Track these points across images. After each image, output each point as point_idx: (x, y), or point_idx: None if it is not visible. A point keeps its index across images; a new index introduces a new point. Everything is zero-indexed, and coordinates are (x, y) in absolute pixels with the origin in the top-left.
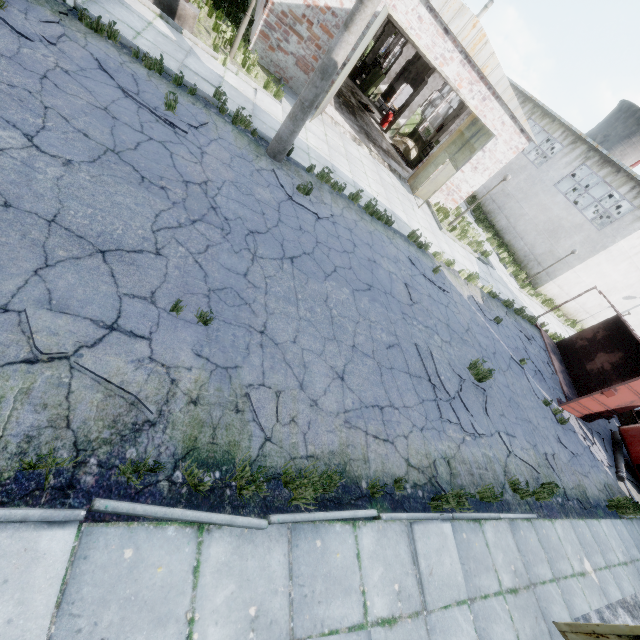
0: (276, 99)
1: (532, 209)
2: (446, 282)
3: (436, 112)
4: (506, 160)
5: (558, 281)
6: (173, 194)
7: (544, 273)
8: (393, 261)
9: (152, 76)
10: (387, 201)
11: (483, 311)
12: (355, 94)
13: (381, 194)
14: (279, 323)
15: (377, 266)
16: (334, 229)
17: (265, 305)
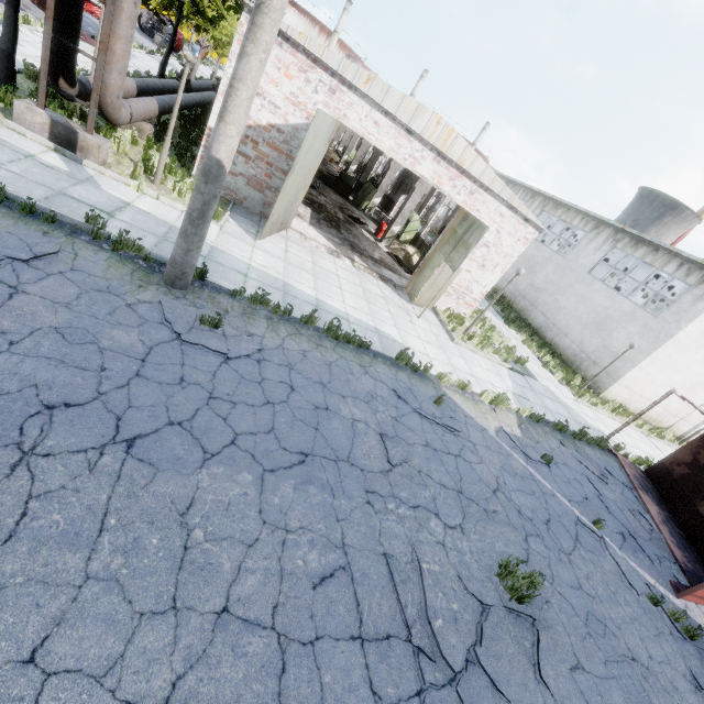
0: (215, 220)
1: (569, 301)
2: (458, 414)
3: (436, 216)
4: (517, 253)
5: (624, 382)
6: None
7: (604, 374)
8: (364, 400)
9: None
10: (369, 316)
11: (523, 447)
12: (345, 209)
13: (361, 309)
14: (4, 614)
15: (330, 415)
16: (257, 370)
17: None
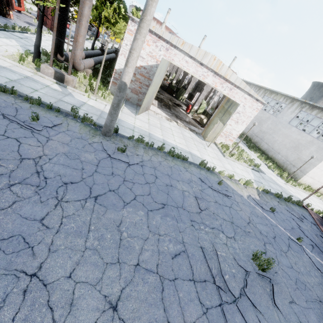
0: None
1: (279, 137)
2: (229, 189)
3: (213, 101)
4: (253, 115)
5: (309, 174)
6: (4, 168)
7: (299, 171)
8: (187, 182)
9: (33, 107)
10: (186, 146)
11: (260, 204)
12: (172, 100)
13: (182, 143)
14: (59, 259)
15: (173, 188)
16: (141, 169)
17: (50, 244)
